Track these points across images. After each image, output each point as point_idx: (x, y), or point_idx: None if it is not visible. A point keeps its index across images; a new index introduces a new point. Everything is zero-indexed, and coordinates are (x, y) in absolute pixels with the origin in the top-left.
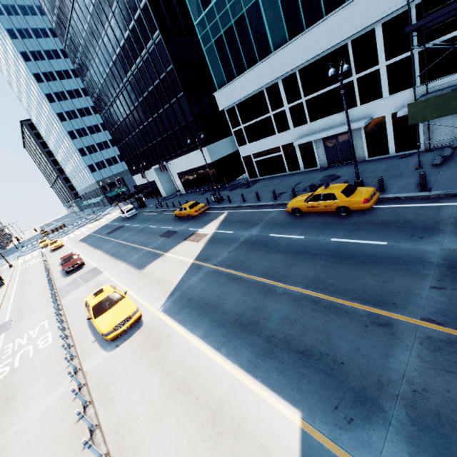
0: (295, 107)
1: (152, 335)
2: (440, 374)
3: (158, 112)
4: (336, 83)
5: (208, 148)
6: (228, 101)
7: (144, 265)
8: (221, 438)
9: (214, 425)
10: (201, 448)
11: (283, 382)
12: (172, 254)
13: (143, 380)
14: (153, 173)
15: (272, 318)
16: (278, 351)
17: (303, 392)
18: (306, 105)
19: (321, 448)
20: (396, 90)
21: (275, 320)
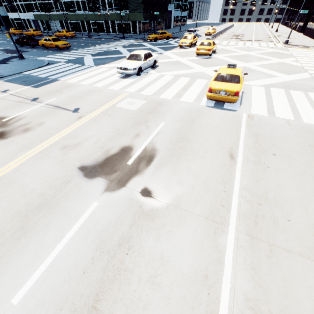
0: (21, 4)
1: None
2: None
3: None
4: (29, 2)
5: None
6: None
7: None
8: None
9: None
10: None
11: None
12: None
13: None
14: None
15: None
16: None
17: None
18: (24, 5)
19: None
20: (42, 11)
21: None
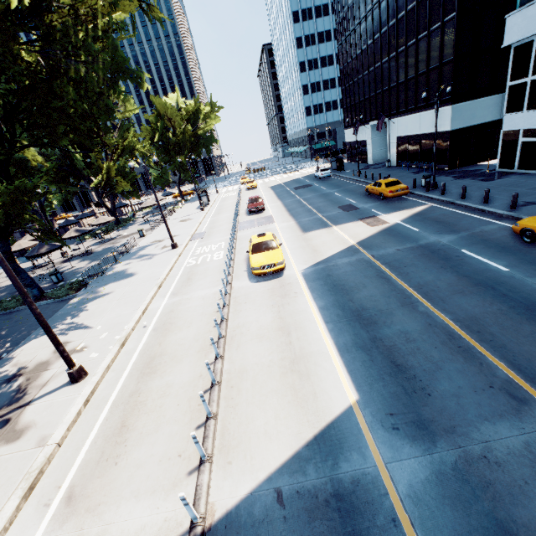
0: None
1: (284, 287)
2: (534, 468)
3: (407, 44)
4: None
5: (454, 107)
6: (526, 31)
7: (309, 230)
8: (291, 372)
9: (291, 363)
10: (275, 369)
11: (361, 373)
12: (339, 229)
13: (262, 312)
14: (368, 130)
15: (392, 326)
16: (375, 352)
17: (372, 388)
18: None
19: (356, 424)
20: None
21: (393, 329)
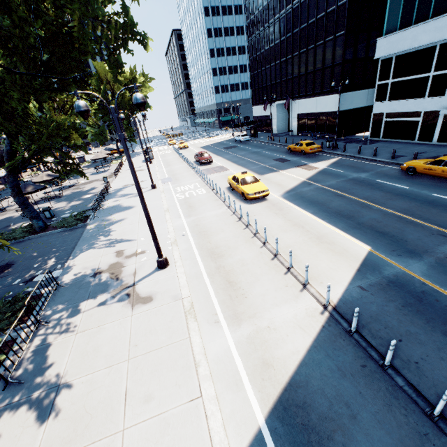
0: None
1: (276, 205)
2: None
3: (307, 47)
4: None
5: (341, 95)
6: (389, 51)
7: (263, 173)
8: (322, 243)
9: (318, 239)
10: (310, 243)
11: (364, 238)
12: (286, 172)
13: (273, 218)
14: (273, 107)
15: (364, 217)
16: (364, 228)
17: (375, 243)
18: None
19: (378, 257)
20: None
21: (366, 218)
